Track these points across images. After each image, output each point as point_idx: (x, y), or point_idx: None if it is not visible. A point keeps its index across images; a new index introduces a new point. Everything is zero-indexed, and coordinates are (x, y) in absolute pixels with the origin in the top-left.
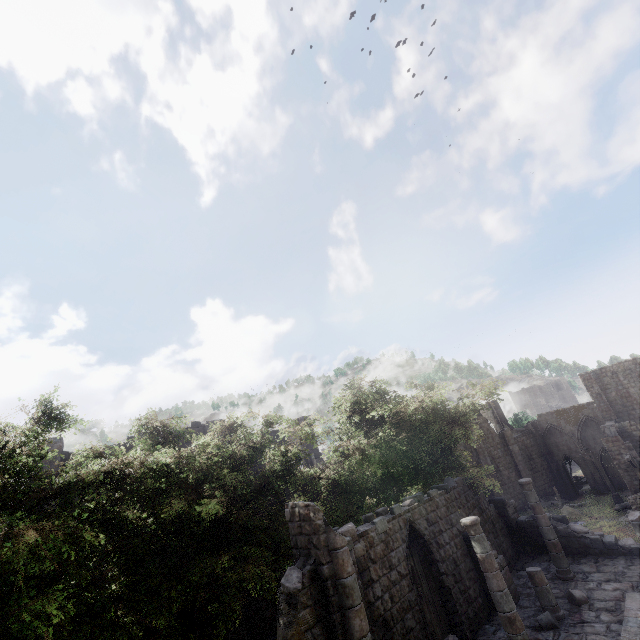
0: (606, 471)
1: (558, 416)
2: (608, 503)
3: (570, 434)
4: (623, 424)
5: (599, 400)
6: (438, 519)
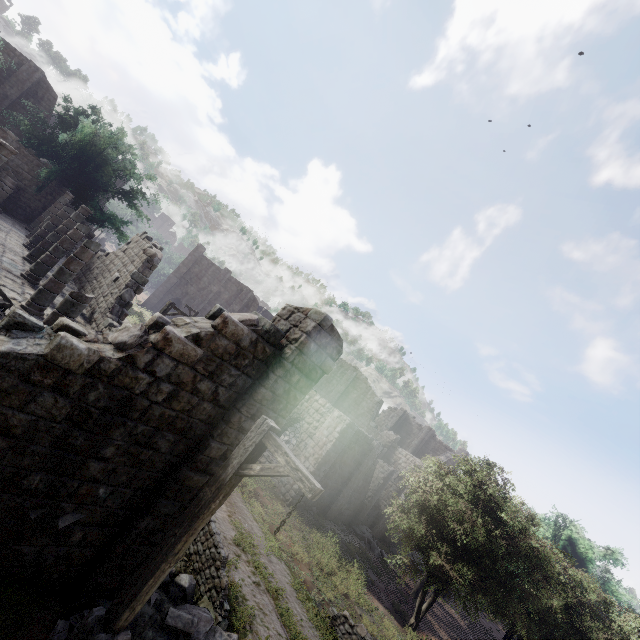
0: None
1: None
2: None
3: None
4: None
5: None
6: None
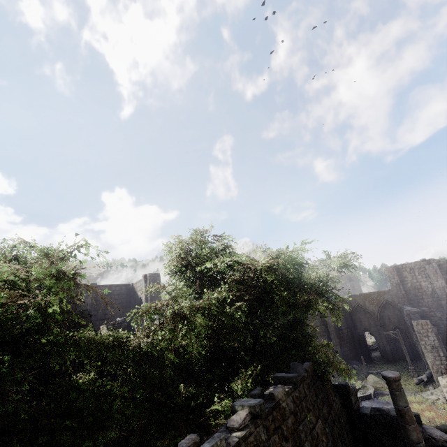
0: (395, 344)
1: (365, 298)
2: (404, 375)
3: (372, 313)
4: (424, 310)
5: (397, 289)
6: (283, 443)
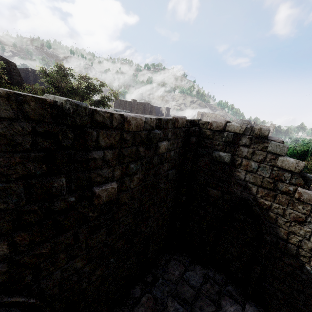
0: None
1: None
2: None
3: None
4: None
5: None
6: None
